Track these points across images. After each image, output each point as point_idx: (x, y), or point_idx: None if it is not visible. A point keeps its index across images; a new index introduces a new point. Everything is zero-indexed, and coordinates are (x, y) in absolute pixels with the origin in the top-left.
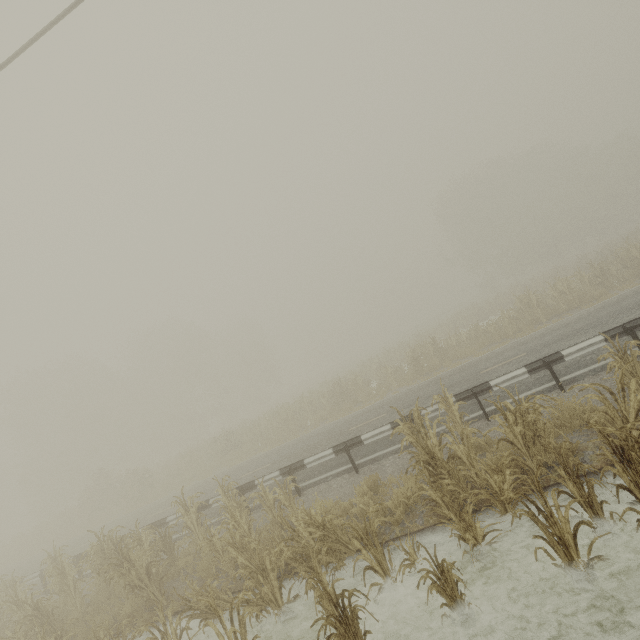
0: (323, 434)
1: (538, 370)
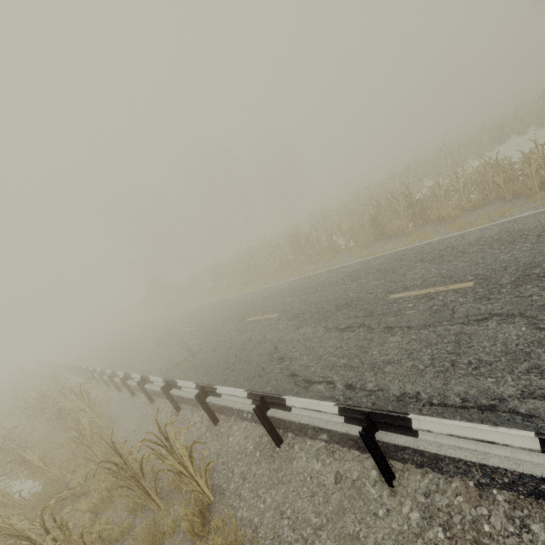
0: (242, 308)
1: (361, 421)
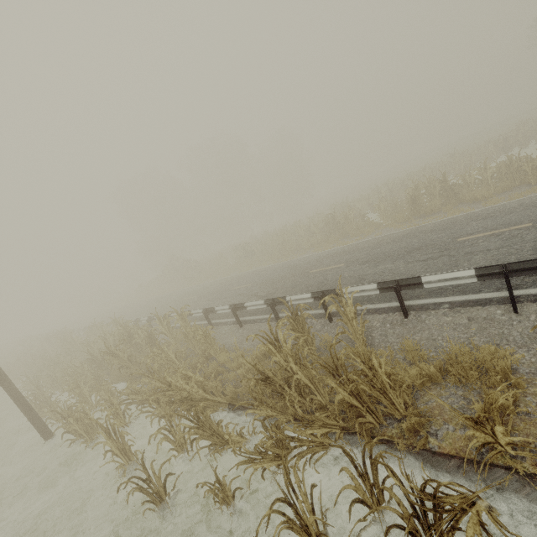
0: (295, 267)
1: (493, 277)
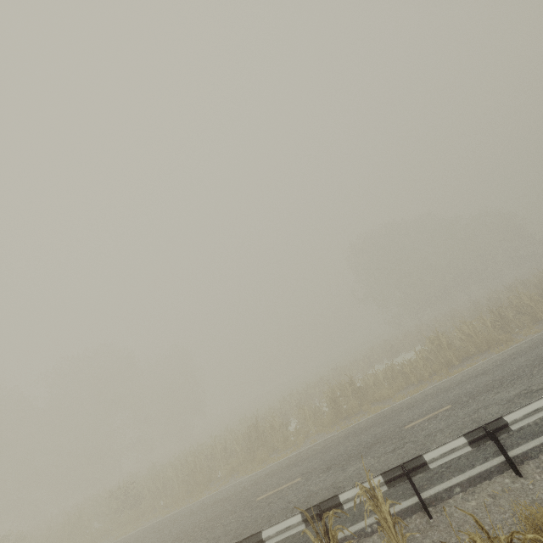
0: (228, 500)
1: (481, 441)
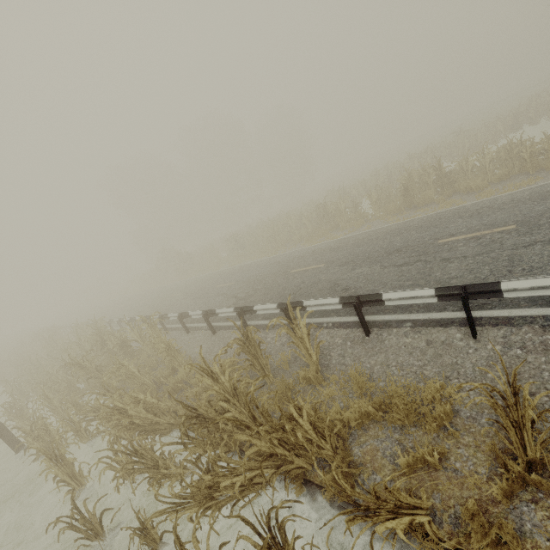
0: (279, 265)
1: (453, 298)
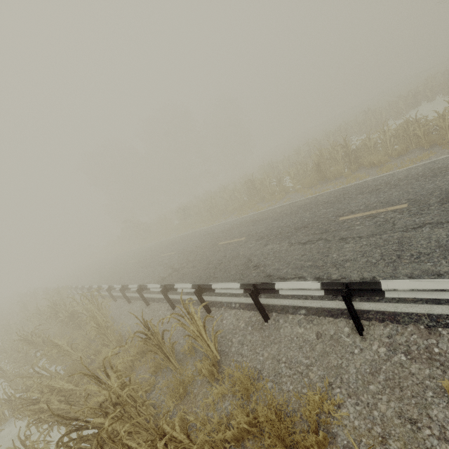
0: (212, 236)
1: (338, 292)
